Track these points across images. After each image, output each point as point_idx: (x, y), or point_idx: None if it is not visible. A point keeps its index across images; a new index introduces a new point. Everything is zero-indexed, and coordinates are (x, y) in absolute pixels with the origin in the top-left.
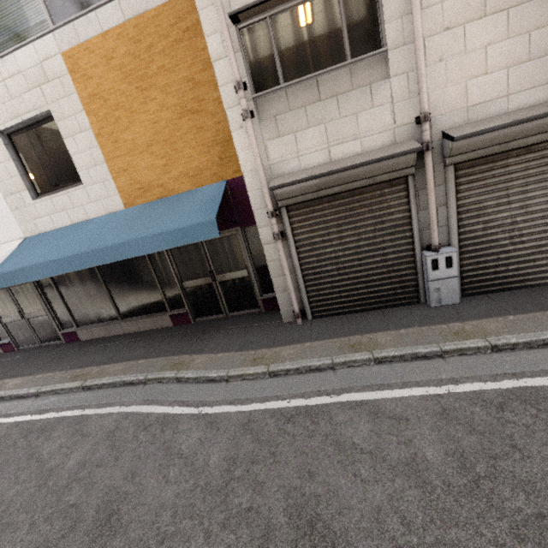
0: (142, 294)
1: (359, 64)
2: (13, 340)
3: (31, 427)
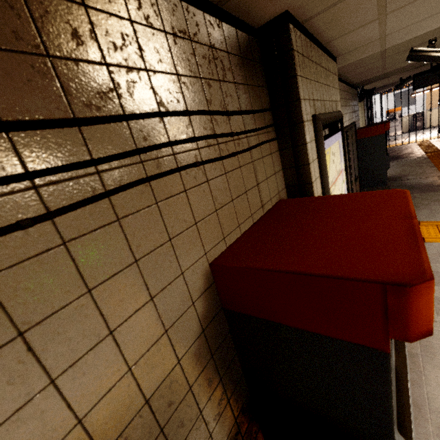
0: None
1: None
2: None
3: None
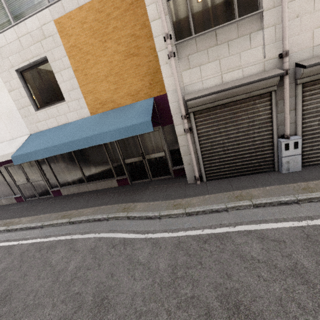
0: (100, 167)
1: (243, 21)
2: (22, 195)
3: (41, 246)
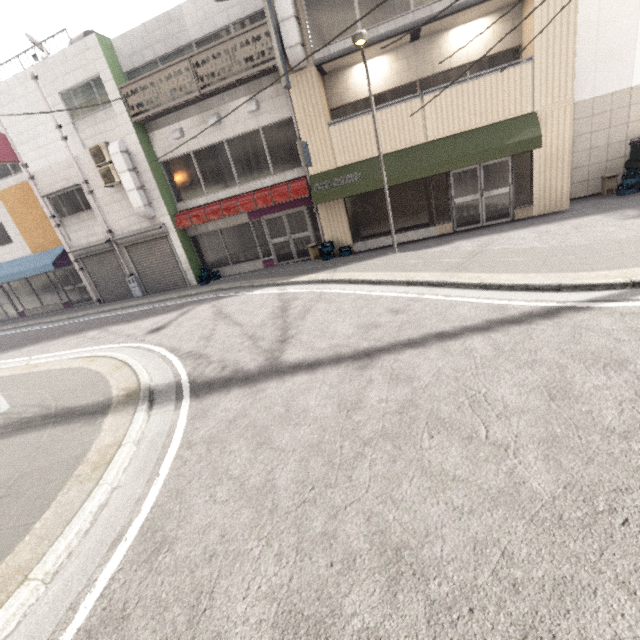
0: (49, 293)
1: (88, 212)
2: None
3: None
